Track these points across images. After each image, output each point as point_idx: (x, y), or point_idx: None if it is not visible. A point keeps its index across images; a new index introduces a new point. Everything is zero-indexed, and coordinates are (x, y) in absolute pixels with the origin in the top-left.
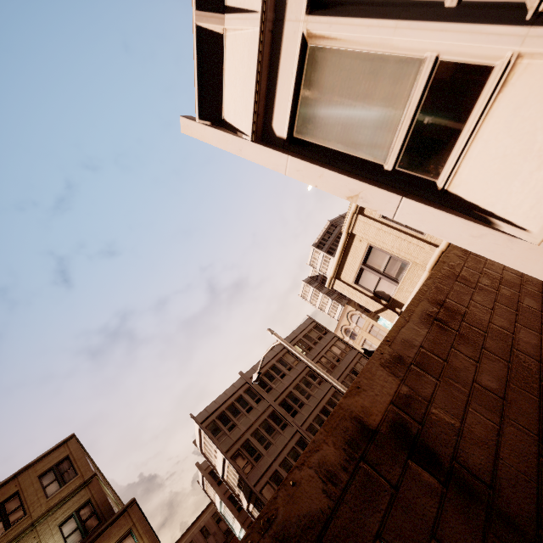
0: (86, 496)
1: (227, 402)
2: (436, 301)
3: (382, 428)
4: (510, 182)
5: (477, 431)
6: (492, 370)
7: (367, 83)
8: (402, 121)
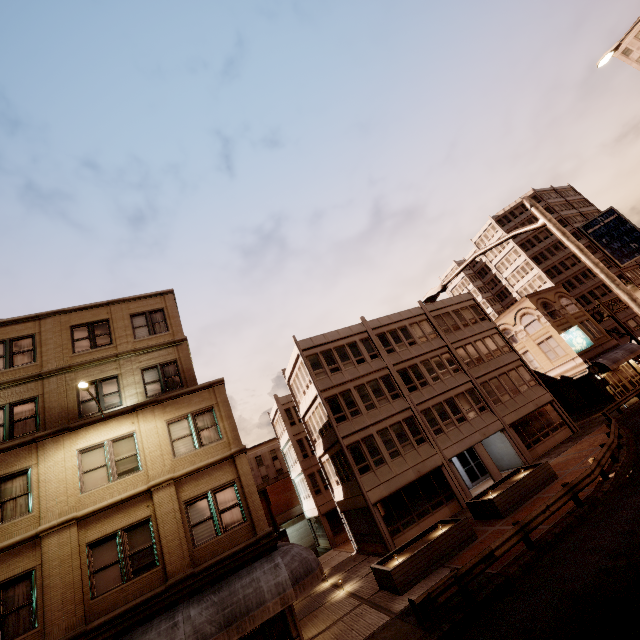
0: (173, 356)
1: (338, 342)
2: None
3: None
4: None
5: None
6: None
7: None
8: None
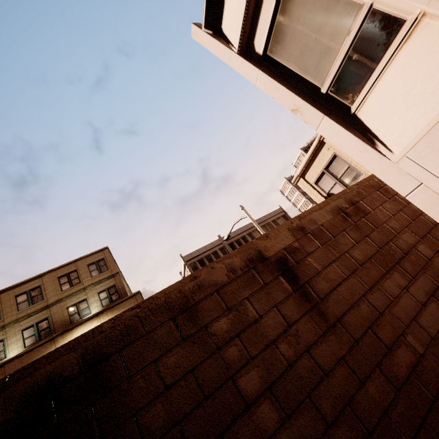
0: (113, 283)
1: (206, 253)
2: (351, 201)
3: (271, 259)
4: (392, 116)
5: (330, 275)
6: (364, 249)
7: (322, 18)
8: (339, 55)
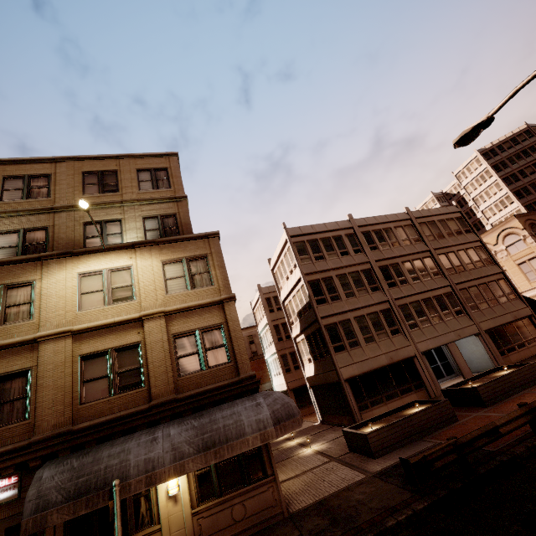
0: (173, 210)
1: (324, 234)
2: None
3: None
4: None
5: None
6: None
7: None
8: None
